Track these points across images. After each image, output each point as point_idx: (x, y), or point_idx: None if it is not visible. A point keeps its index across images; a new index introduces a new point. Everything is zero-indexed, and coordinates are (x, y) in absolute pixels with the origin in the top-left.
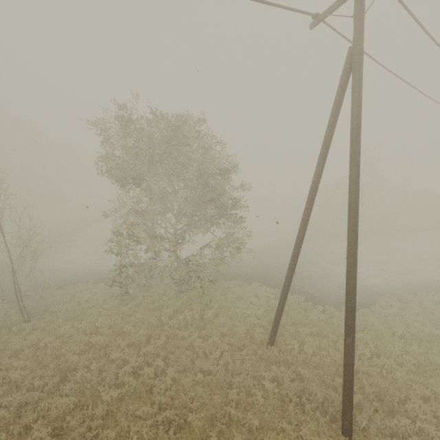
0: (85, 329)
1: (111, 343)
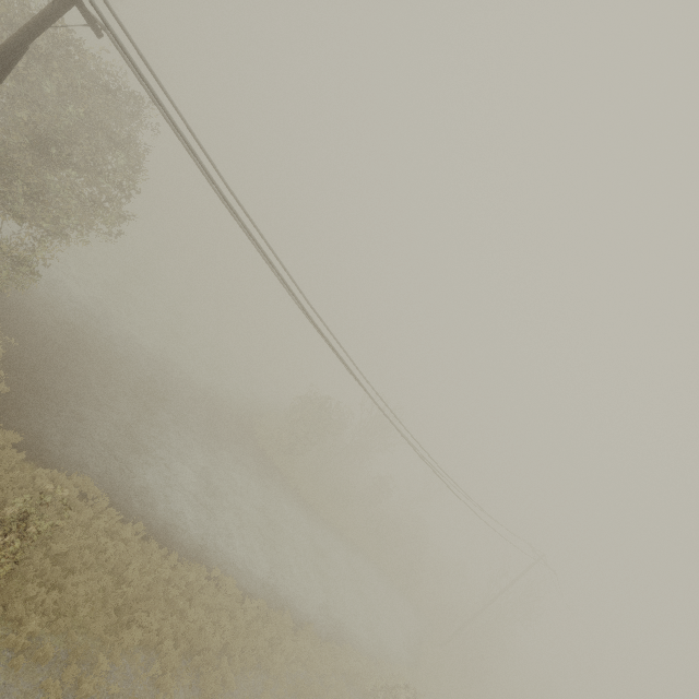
0: None
1: None
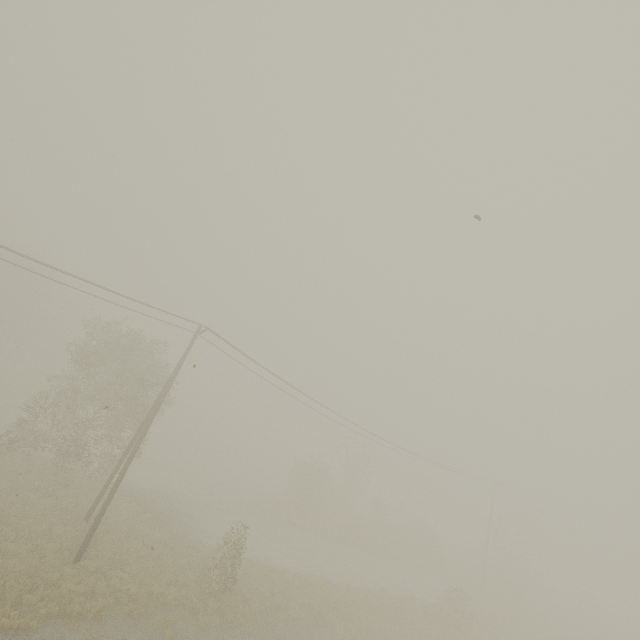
0: None
1: None
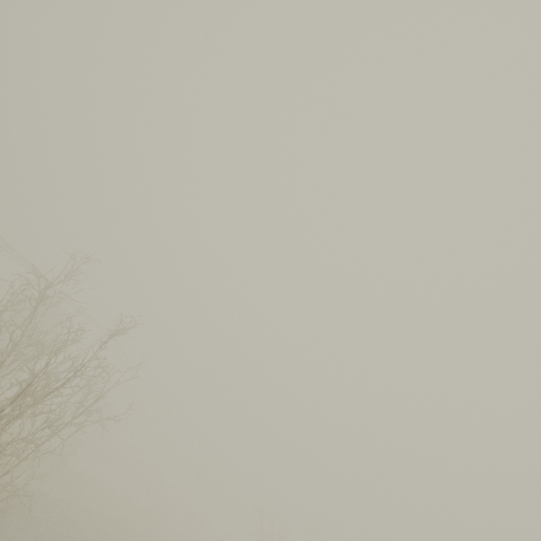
0: None
1: None
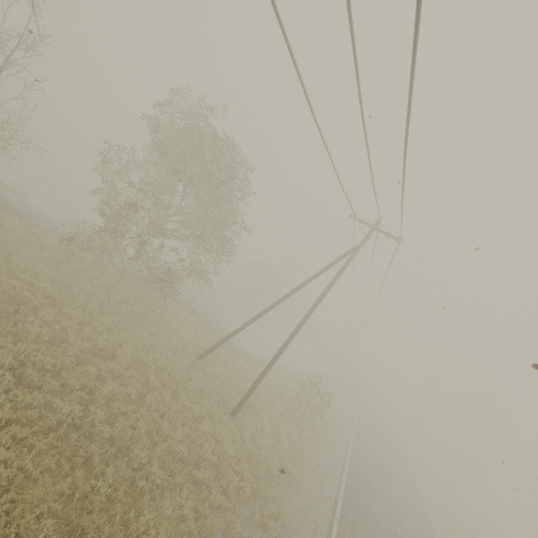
0: (17, 267)
1: (62, 298)
